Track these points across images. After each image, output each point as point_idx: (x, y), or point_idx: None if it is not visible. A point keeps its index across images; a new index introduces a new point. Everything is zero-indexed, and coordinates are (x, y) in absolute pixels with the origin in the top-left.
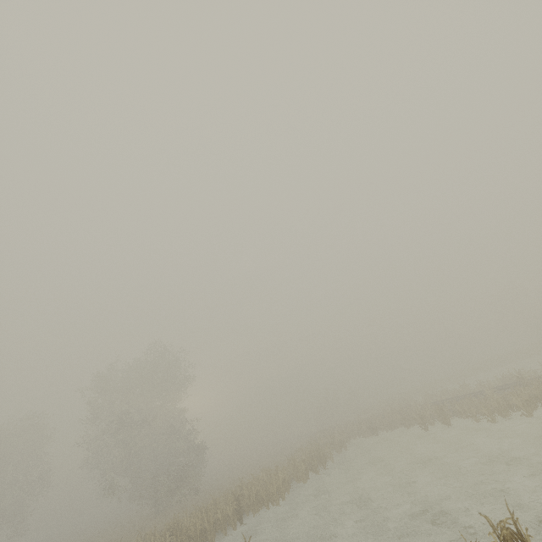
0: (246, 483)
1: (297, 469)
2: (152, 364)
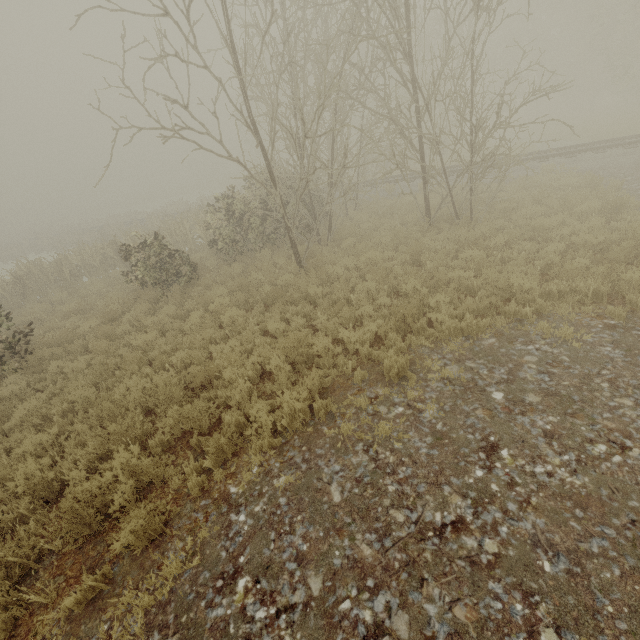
0: None
1: None
2: None
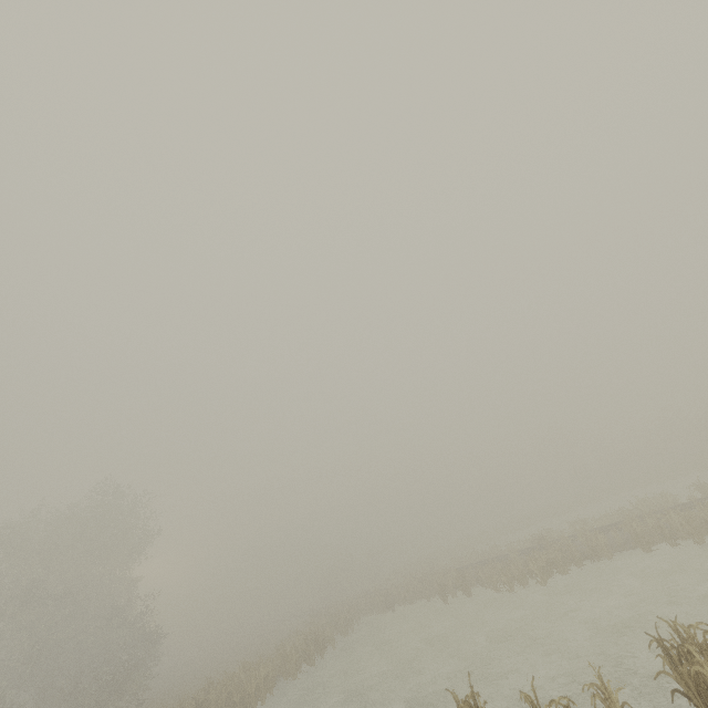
0: (215, 685)
1: (287, 660)
2: (97, 513)
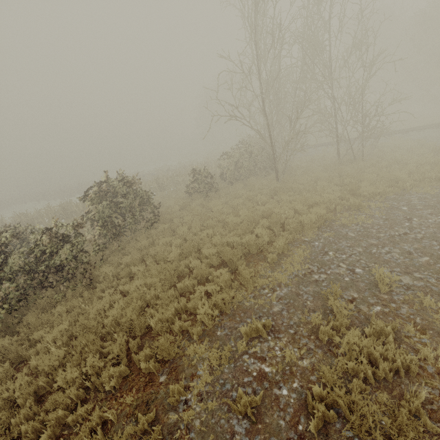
0: None
1: None
2: None
